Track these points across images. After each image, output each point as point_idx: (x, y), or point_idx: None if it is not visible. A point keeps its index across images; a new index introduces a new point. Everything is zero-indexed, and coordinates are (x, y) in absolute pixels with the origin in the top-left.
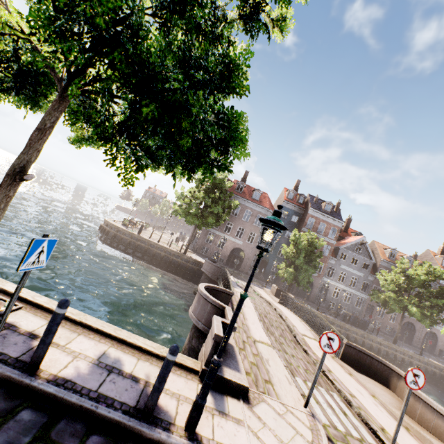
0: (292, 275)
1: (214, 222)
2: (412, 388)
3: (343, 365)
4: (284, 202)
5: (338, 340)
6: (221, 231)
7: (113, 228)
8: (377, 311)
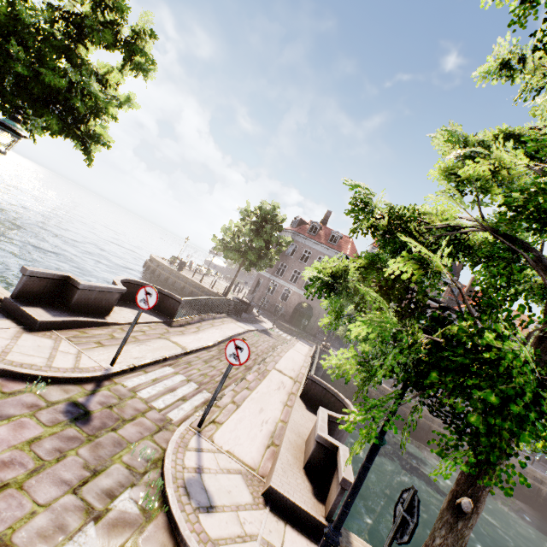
0: None
1: (252, 257)
2: (231, 363)
3: (295, 400)
4: (372, 249)
5: (157, 296)
6: (286, 280)
7: (154, 263)
8: None
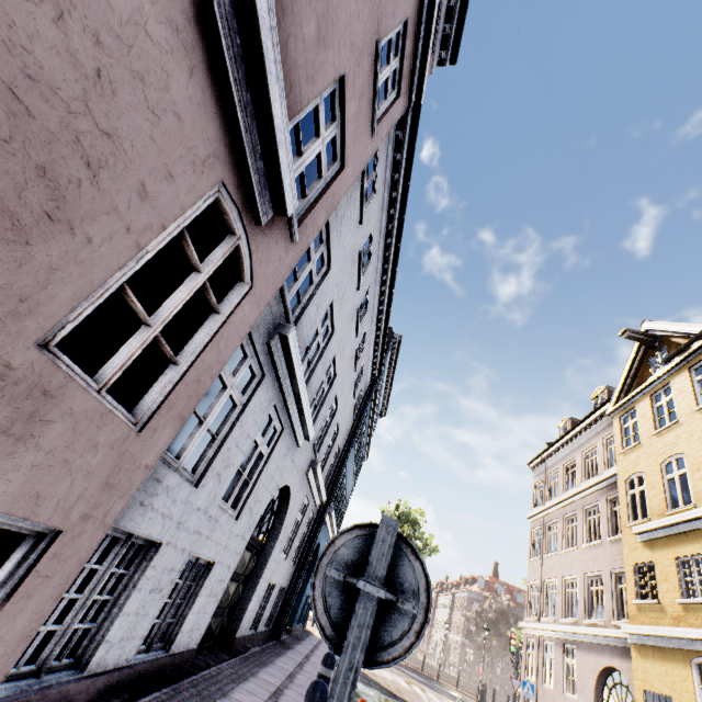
0: None
1: None
2: None
3: None
4: None
5: None
6: None
7: (419, 664)
8: None
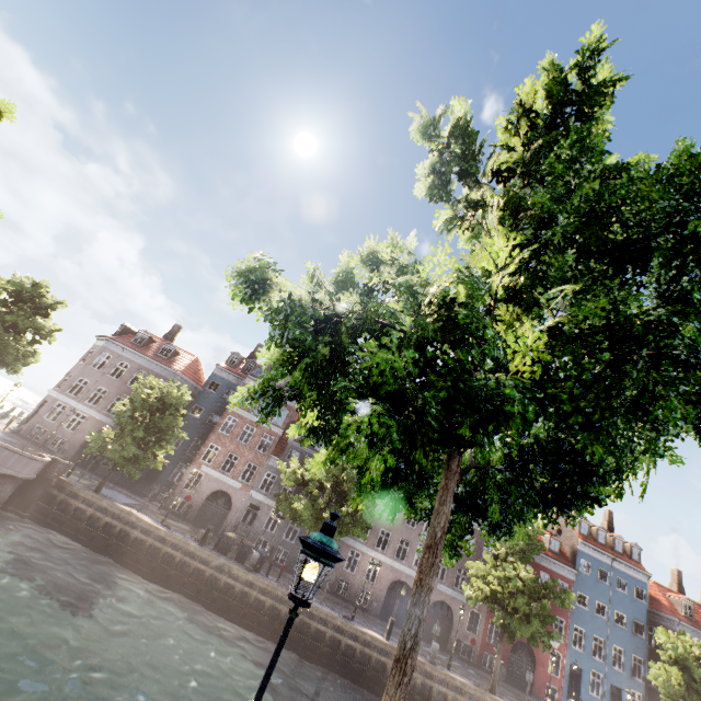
0: (100, 442)
1: None
2: None
3: None
4: (217, 369)
5: None
6: (82, 401)
7: None
8: (345, 558)
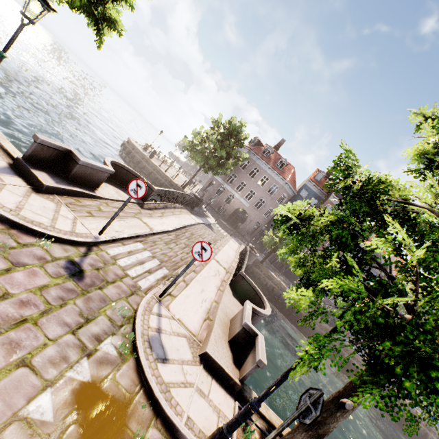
0: (272, 242)
1: (213, 164)
2: (195, 258)
3: (225, 287)
4: (308, 181)
5: (146, 190)
6: (233, 188)
7: (131, 145)
8: None
